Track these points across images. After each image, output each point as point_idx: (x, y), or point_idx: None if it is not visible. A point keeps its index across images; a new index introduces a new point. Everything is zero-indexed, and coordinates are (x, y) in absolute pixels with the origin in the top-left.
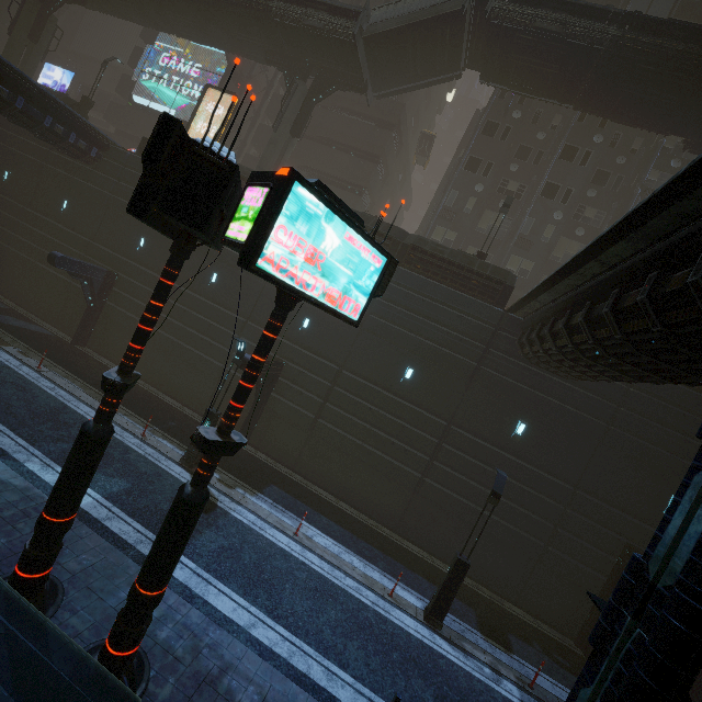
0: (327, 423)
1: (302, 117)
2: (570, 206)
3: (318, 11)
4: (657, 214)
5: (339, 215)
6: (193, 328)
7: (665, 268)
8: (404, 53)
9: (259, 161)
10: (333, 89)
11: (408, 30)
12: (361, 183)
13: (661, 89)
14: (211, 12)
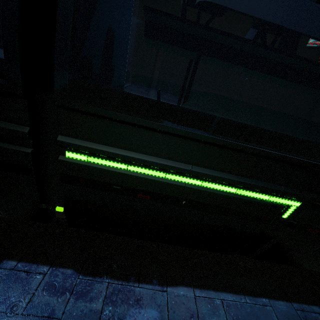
0: None
1: None
2: None
3: None
4: None
5: None
6: None
7: None
8: None
9: None
10: None
11: None
12: None
13: None
14: None
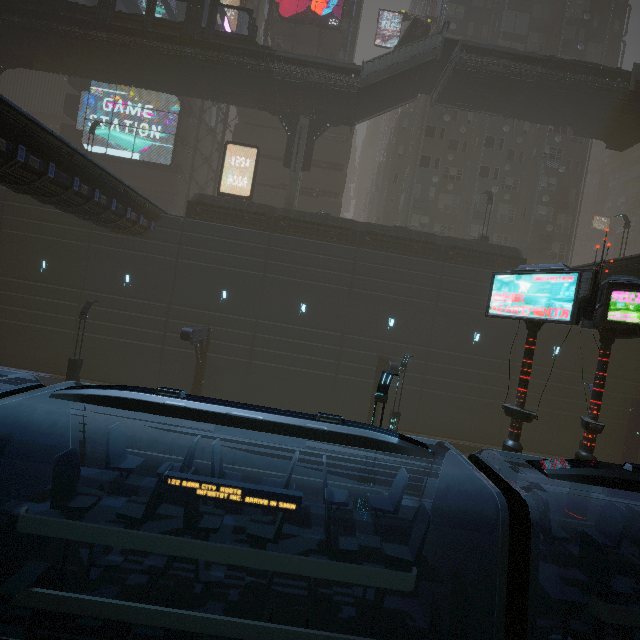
0: (431, 390)
1: (307, 154)
2: (501, 181)
3: (319, 70)
4: None
5: None
6: (298, 353)
7: None
8: (384, 92)
9: (287, 199)
10: (328, 126)
11: (392, 78)
12: (334, 190)
13: (567, 102)
14: (202, 72)
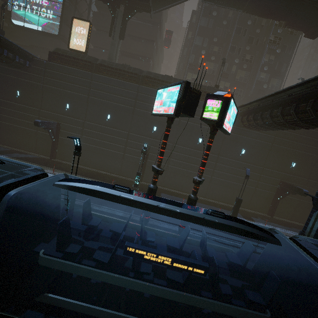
0: (172, 166)
1: (122, 29)
2: (241, 56)
3: None
4: (314, 81)
5: (234, 103)
6: (105, 140)
7: (315, 97)
8: None
9: (108, 55)
10: (135, 12)
11: None
12: (148, 56)
13: (279, 2)
14: None
